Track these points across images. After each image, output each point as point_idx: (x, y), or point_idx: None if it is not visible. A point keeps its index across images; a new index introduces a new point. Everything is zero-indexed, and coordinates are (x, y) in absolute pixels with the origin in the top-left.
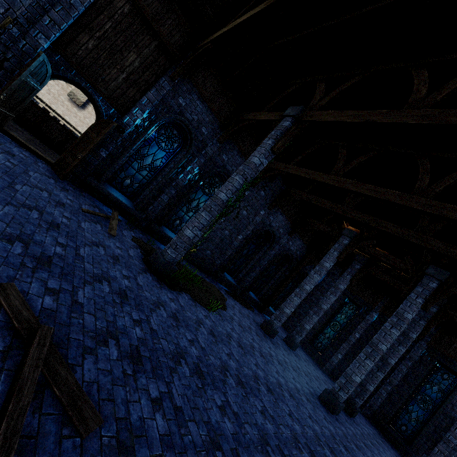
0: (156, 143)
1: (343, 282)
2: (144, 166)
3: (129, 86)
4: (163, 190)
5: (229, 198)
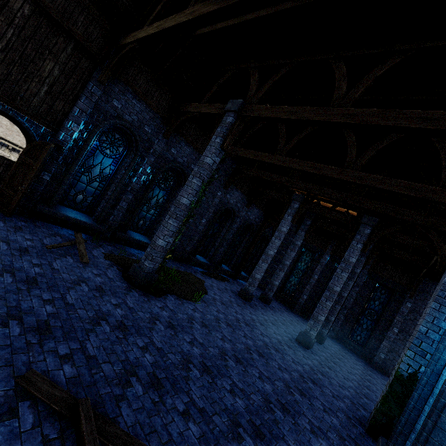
0: (99, 151)
1: (299, 238)
2: (93, 177)
3: (54, 98)
4: (120, 197)
5: (191, 202)
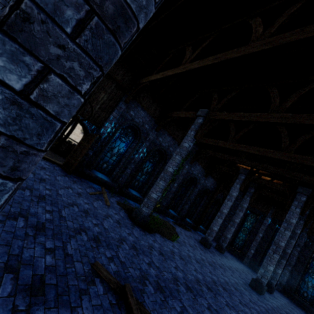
0: (119, 139)
1: (245, 202)
2: (113, 154)
3: (102, 111)
4: (127, 166)
5: (174, 170)
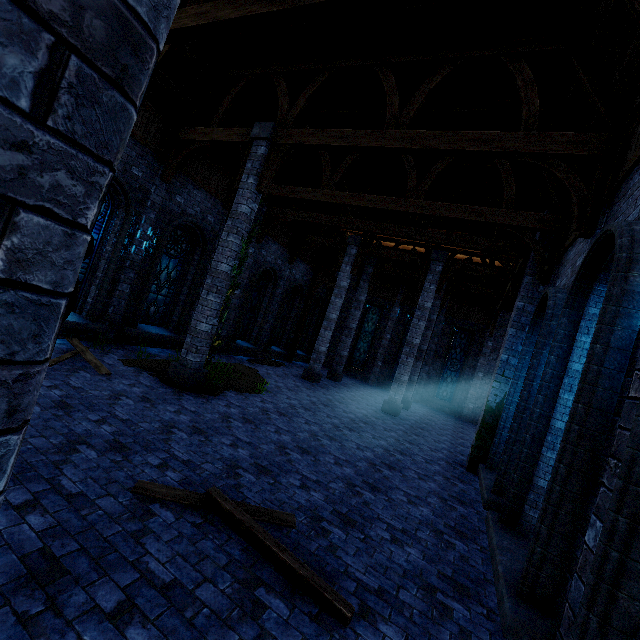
0: None
1: (362, 293)
2: None
3: None
4: (117, 278)
5: (233, 267)
